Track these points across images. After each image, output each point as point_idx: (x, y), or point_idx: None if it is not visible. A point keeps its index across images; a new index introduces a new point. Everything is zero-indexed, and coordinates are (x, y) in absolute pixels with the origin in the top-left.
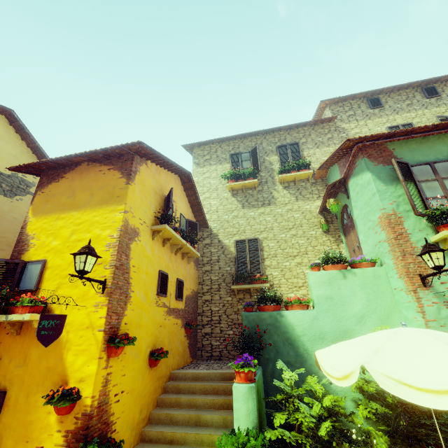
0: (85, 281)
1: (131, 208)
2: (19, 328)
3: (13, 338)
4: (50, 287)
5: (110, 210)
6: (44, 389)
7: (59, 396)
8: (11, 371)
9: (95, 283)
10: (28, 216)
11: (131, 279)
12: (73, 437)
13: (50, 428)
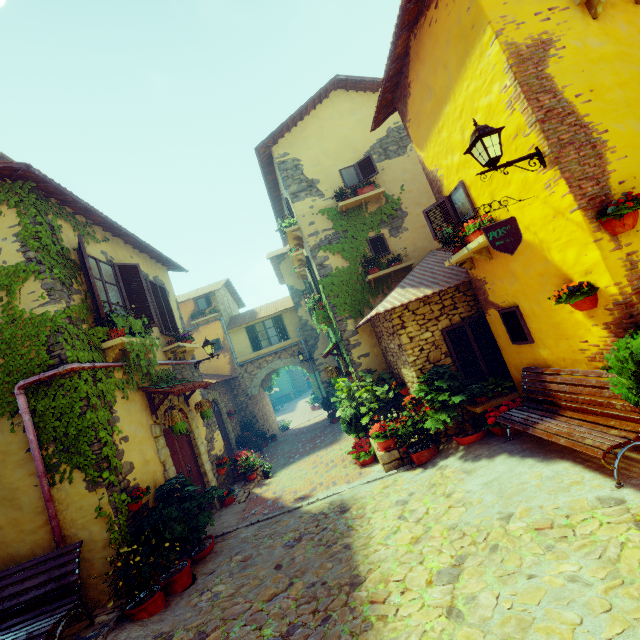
0: (514, 171)
1: (505, 18)
2: (487, 254)
3: (490, 264)
4: (485, 203)
5: (477, 58)
6: (550, 294)
7: (566, 294)
8: (509, 289)
9: (527, 164)
10: (418, 156)
11: (585, 118)
12: (617, 328)
13: (581, 324)
